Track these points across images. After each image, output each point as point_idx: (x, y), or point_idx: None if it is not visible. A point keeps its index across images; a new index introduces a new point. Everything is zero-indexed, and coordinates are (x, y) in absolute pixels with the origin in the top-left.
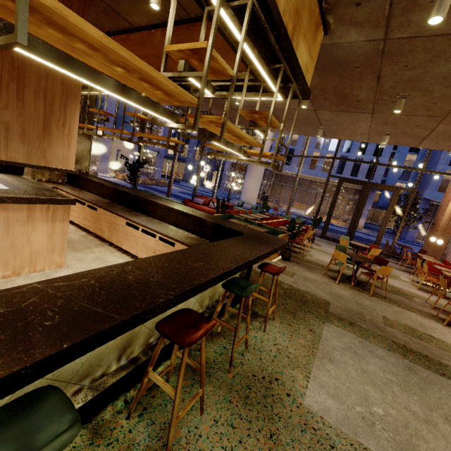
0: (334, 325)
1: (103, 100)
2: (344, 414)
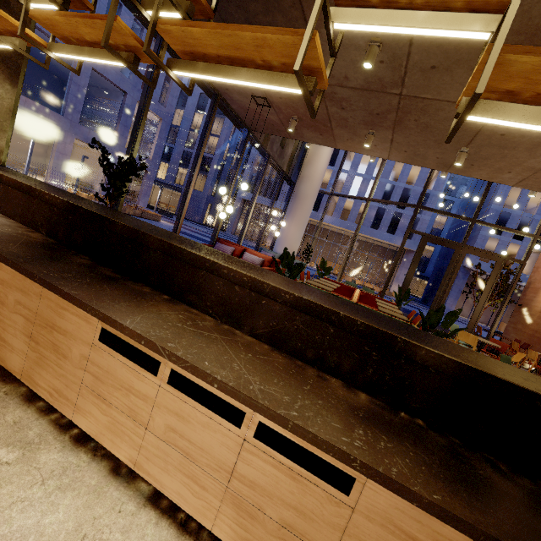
0: None
1: (66, 83)
2: None
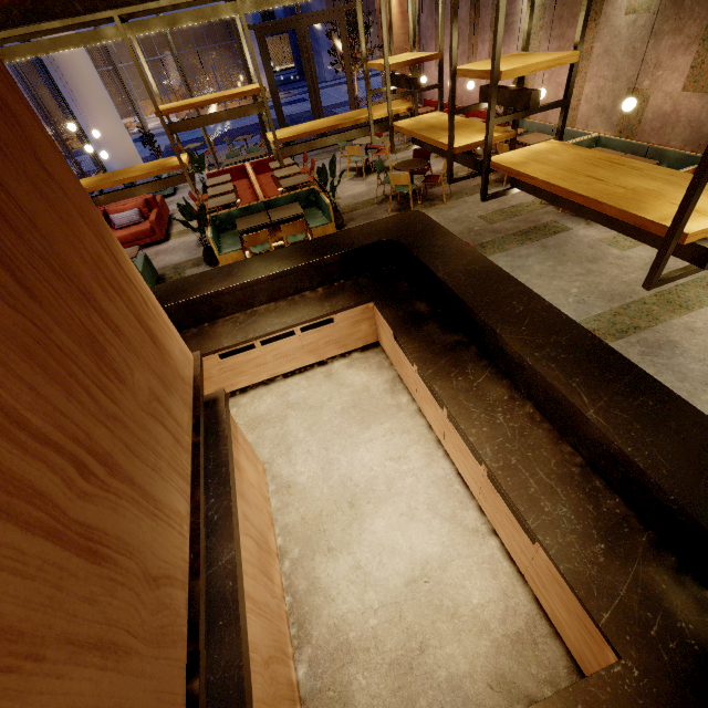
0: None
1: None
2: (573, 311)
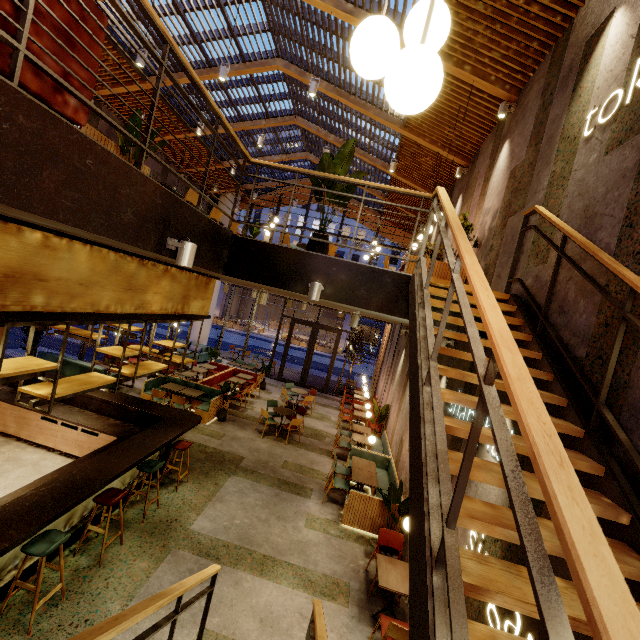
0: (237, 476)
1: None
2: (214, 528)
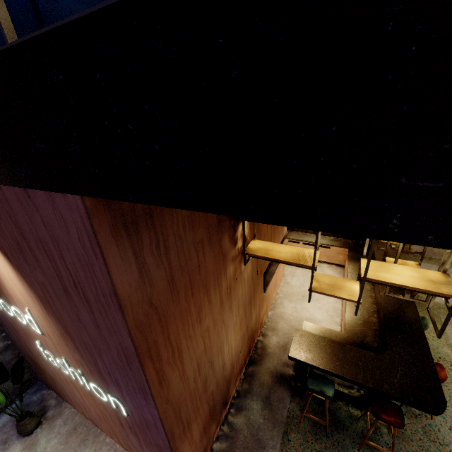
0: (423, 263)
1: None
2: (450, 300)
